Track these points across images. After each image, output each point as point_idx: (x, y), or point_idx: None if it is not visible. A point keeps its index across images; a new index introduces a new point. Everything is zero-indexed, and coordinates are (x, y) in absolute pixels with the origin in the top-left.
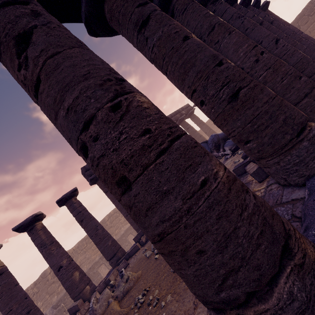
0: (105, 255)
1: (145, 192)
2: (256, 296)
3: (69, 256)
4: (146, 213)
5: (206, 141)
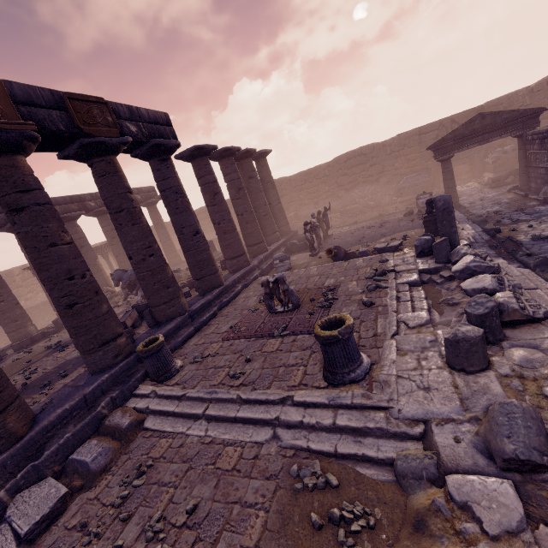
0: None
1: None
2: None
3: None
4: None
5: (127, 270)
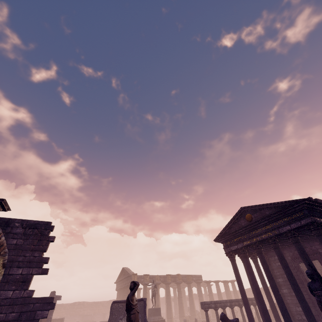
0: None
1: (168, 310)
2: (169, 318)
3: None
4: (167, 311)
5: None
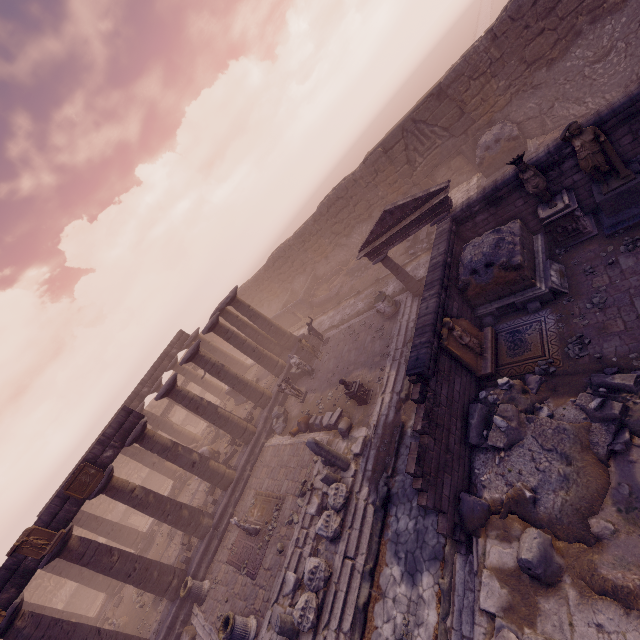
0: (99, 590)
1: None
2: None
3: (58, 610)
4: None
5: None
